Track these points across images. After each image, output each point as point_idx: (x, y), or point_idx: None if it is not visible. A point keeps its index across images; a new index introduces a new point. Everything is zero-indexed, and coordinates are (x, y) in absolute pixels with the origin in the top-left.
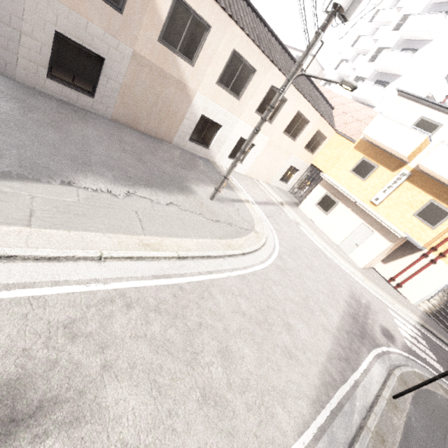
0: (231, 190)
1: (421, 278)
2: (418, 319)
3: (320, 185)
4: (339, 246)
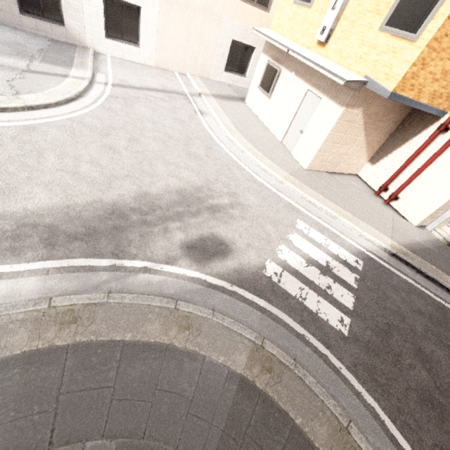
0: (60, 67)
1: (432, 176)
2: (395, 245)
3: (263, 52)
4: (283, 142)
